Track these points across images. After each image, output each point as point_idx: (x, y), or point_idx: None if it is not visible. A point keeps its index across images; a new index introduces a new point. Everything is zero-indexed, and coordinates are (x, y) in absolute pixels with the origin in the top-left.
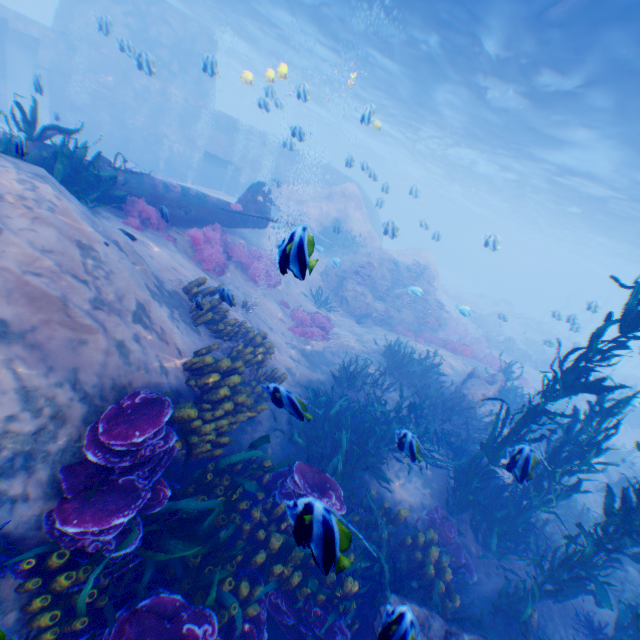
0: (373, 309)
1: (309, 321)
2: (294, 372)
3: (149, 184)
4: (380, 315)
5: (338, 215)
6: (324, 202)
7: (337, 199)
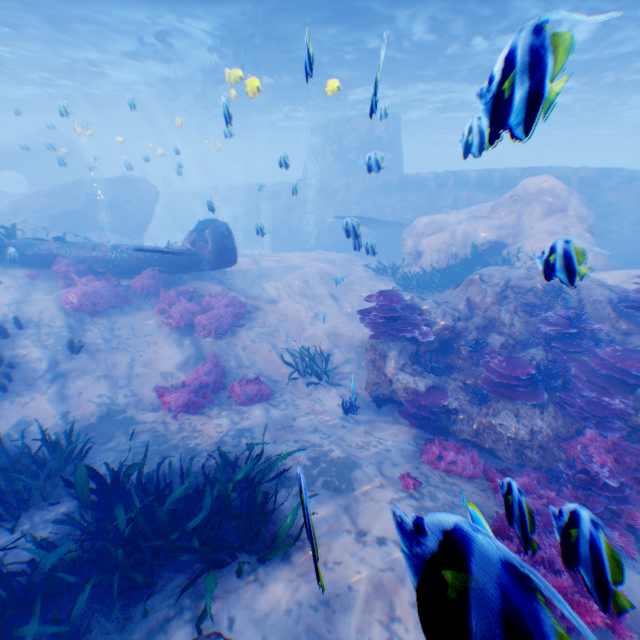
0: (395, 386)
1: (189, 380)
2: (29, 430)
3: (79, 247)
4: (413, 402)
5: (496, 234)
6: (470, 222)
7: (502, 210)
